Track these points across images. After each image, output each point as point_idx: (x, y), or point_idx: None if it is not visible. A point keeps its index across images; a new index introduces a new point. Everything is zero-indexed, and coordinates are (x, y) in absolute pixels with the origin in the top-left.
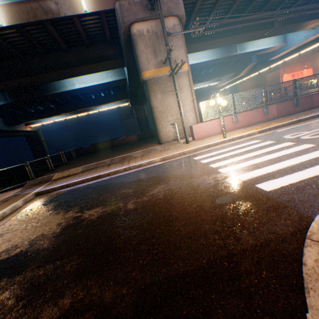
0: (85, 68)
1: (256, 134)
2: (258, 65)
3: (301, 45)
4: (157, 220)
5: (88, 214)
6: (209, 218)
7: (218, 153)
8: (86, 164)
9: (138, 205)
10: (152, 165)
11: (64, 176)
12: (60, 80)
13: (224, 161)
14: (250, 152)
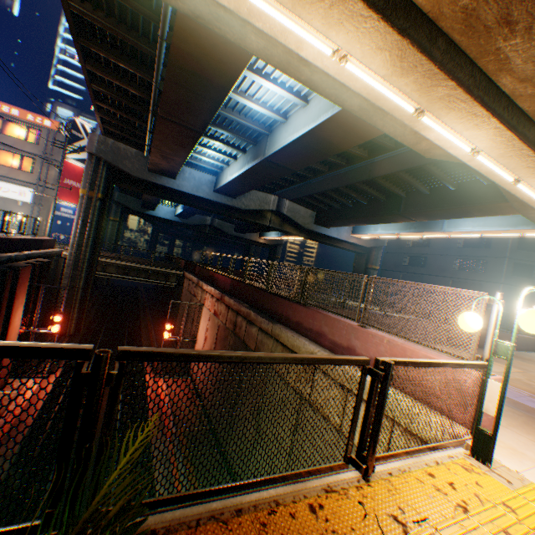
0: None
1: None
2: None
3: None
4: None
5: None
6: None
7: None
8: None
9: None
10: None
11: None
12: None
13: None
14: None
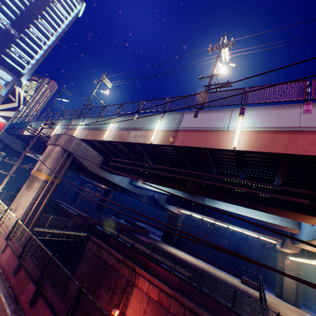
0: None
1: None
2: None
3: None
4: None
5: None
6: None
7: None
8: None
9: None
10: None
11: None
12: None
13: None
14: None
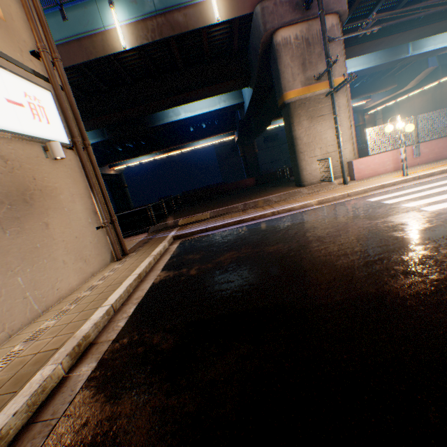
0: (201, 91)
1: None
2: (440, 69)
3: None
4: (372, 249)
5: (271, 249)
6: (443, 245)
7: (404, 194)
8: (209, 210)
9: (331, 240)
10: (307, 209)
11: (191, 222)
12: (168, 109)
13: (420, 200)
14: None
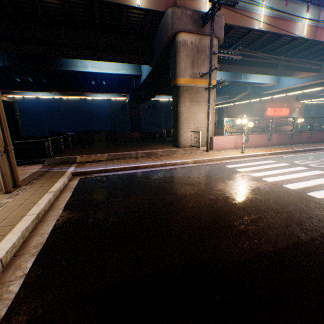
0: (112, 55)
1: (267, 156)
2: (251, 94)
3: (289, 88)
4: (250, 208)
5: (171, 198)
6: (293, 210)
7: (247, 166)
8: (105, 152)
9: (216, 196)
10: (187, 166)
11: (89, 161)
12: (79, 59)
13: (259, 172)
14: (276, 169)
